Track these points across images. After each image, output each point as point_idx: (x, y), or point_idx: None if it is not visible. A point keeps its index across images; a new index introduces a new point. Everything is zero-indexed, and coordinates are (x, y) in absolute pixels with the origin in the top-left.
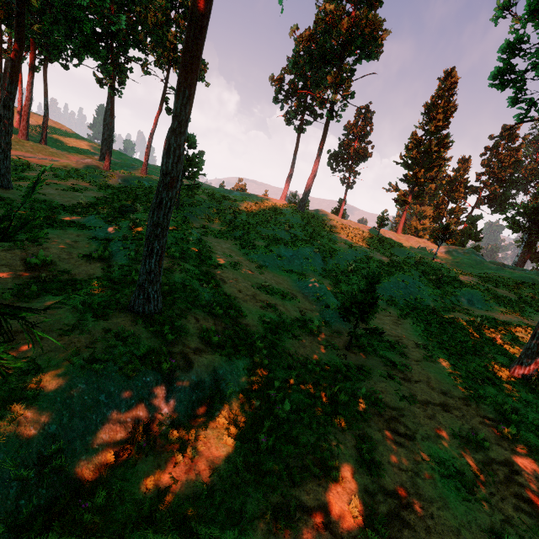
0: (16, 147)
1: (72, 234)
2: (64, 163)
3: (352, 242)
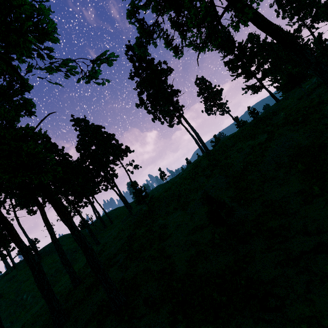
0: (104, 235)
1: (112, 271)
2: (118, 227)
3: (240, 145)
